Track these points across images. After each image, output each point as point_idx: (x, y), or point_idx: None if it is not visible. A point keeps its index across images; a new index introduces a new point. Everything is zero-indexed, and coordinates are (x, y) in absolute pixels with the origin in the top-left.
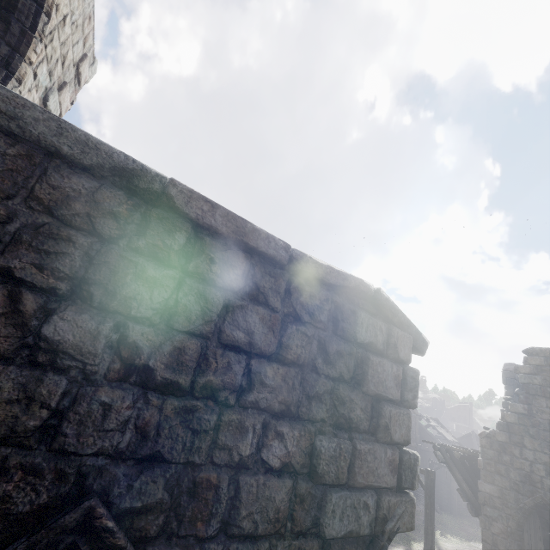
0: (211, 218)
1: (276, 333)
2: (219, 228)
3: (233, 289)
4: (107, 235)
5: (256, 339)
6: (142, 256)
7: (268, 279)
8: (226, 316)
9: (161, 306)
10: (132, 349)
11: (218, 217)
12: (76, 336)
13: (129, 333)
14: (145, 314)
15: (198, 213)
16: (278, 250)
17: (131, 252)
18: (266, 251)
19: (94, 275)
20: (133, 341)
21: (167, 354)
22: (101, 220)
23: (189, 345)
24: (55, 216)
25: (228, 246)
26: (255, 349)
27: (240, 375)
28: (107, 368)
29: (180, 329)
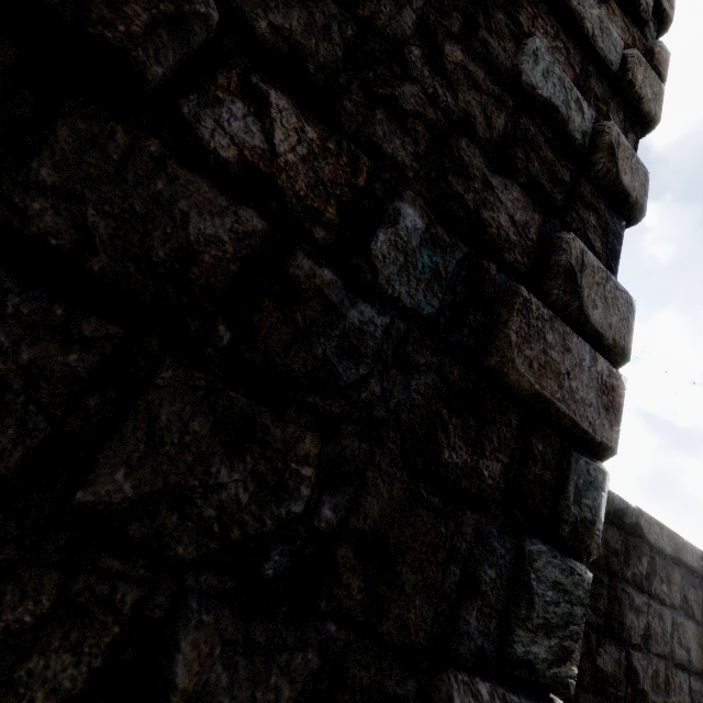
0: (661, 540)
1: (701, 648)
2: (666, 548)
3: (674, 606)
4: (614, 572)
5: (691, 656)
6: (630, 586)
7: (692, 591)
8: (674, 635)
9: (643, 631)
10: (635, 674)
11: (665, 538)
12: (611, 666)
13: (632, 660)
14: (637, 640)
15: (655, 538)
16: (698, 561)
17: (625, 583)
18: (692, 564)
19: (613, 609)
20: (634, 667)
21: (650, 677)
22: (610, 558)
23: (659, 667)
24: (593, 562)
25: (668, 562)
26: (692, 666)
27: (687, 694)
28: (626, 693)
29: (654, 652)
